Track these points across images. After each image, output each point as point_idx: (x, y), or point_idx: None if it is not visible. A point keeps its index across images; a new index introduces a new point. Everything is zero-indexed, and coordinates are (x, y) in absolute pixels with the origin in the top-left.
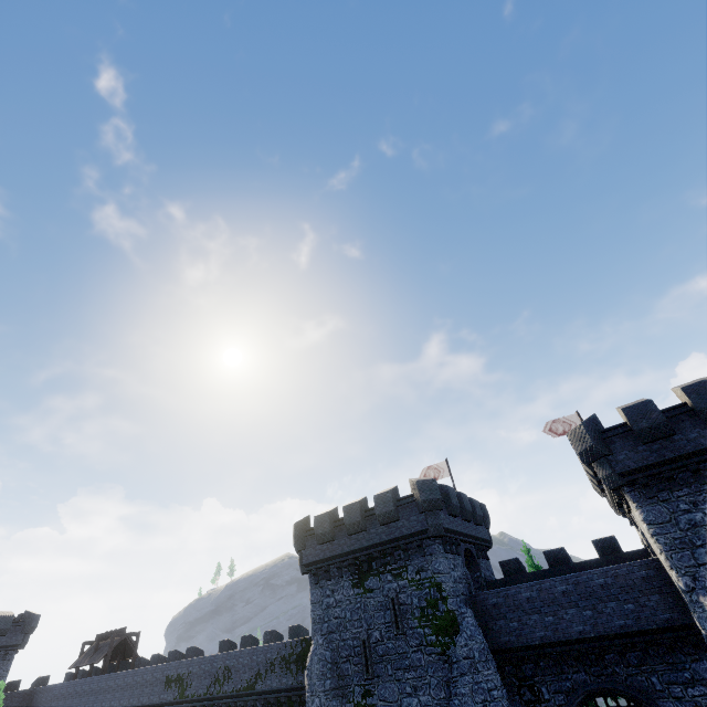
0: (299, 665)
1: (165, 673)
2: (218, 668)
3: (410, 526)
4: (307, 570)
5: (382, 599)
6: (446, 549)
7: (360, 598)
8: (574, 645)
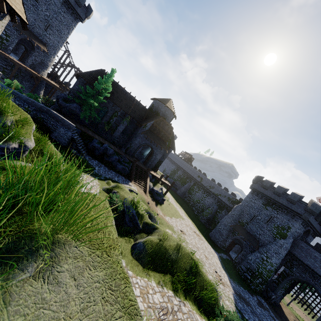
0: (232, 202)
1: (199, 174)
2: (211, 184)
3: (296, 209)
4: (252, 189)
5: (268, 214)
6: (302, 224)
7: (262, 208)
8: (317, 275)
